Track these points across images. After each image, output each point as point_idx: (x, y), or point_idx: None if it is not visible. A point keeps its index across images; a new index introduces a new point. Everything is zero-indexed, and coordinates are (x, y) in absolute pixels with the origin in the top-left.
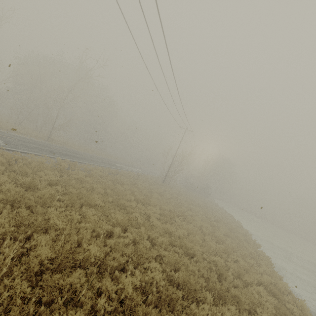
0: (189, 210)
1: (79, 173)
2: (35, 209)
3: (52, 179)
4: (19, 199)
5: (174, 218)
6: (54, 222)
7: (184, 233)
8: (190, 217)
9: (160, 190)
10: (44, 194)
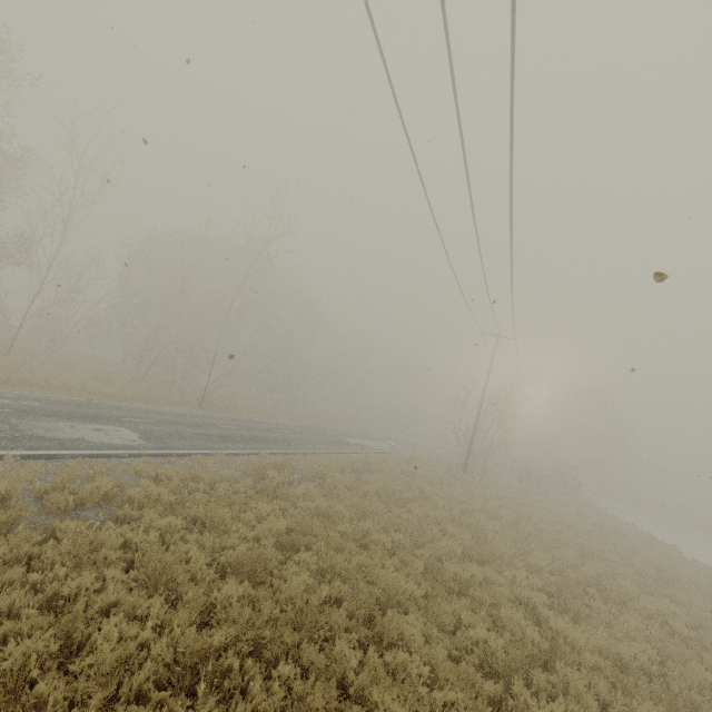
0: (587, 555)
1: (313, 493)
2: (304, 653)
3: (278, 531)
4: (254, 621)
5: (583, 598)
6: (369, 700)
7: (652, 658)
8: (606, 580)
9: (480, 502)
10: (297, 591)
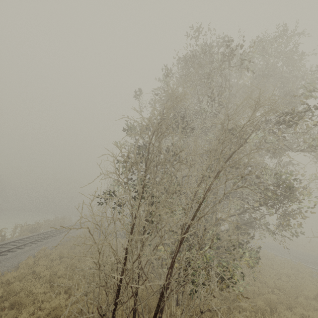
0: None
1: None
2: None
3: None
4: None
5: None
6: None
7: None
8: None
9: None
10: None
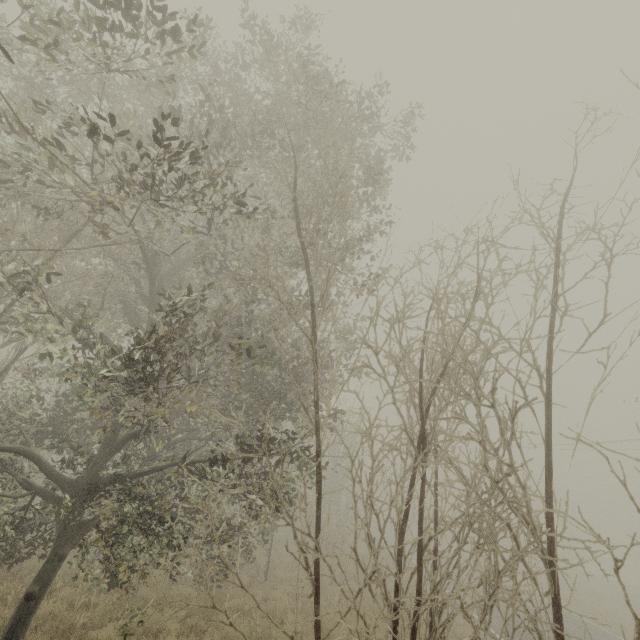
0: None
1: None
2: None
3: None
4: None
5: None
6: None
7: None
8: None
9: None
10: None
